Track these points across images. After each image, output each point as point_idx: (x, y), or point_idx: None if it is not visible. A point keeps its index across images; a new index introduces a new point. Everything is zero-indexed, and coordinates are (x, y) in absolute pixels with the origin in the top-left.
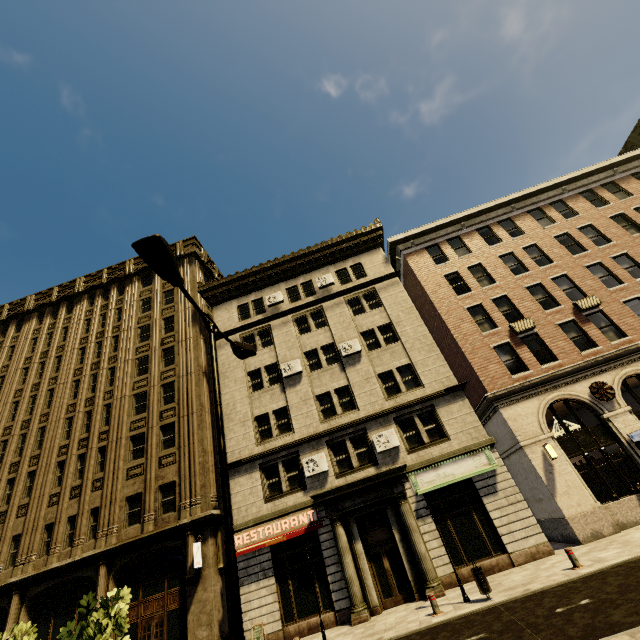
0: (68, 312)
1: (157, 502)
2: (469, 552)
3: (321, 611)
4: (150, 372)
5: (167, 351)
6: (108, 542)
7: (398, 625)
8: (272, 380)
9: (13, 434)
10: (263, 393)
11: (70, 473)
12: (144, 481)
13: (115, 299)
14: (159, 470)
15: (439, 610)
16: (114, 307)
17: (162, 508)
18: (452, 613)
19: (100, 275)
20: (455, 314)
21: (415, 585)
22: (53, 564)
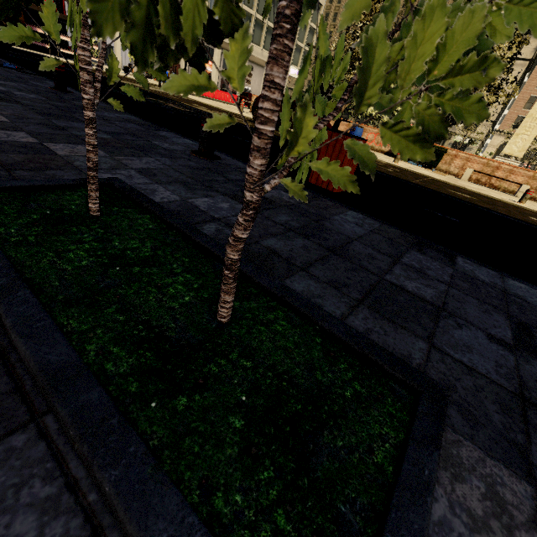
0: None
1: None
2: None
3: None
4: None
5: None
6: None
7: None
8: None
9: None
10: None
11: None
12: None
13: None
14: None
15: None
16: None
17: None
18: None
19: None
20: (524, 95)
21: None
22: None
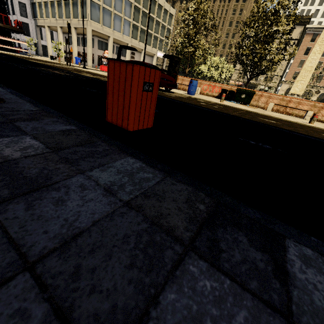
0: (213, 2)
1: None
2: None
3: None
4: (228, 39)
5: (233, 33)
6: None
7: None
8: None
9: None
10: None
11: None
12: None
13: (226, 4)
14: None
15: None
16: (225, 8)
17: None
18: None
19: None
20: (297, 60)
21: None
22: None
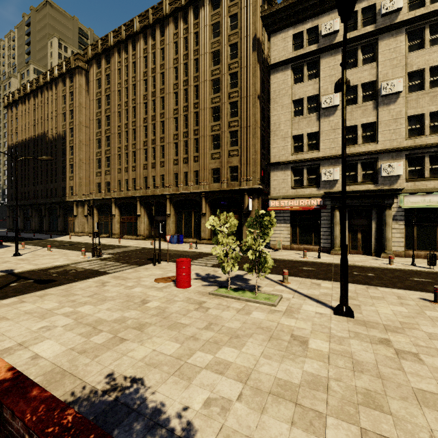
0: (161, 35)
1: (228, 175)
2: (420, 245)
3: (312, 244)
4: (221, 92)
5: (232, 76)
6: (204, 188)
7: (363, 262)
8: (310, 109)
9: (148, 123)
10: (302, 119)
11: (181, 150)
12: (220, 162)
13: (192, 23)
14: (228, 158)
15: (393, 264)
16: (192, 31)
17: (230, 178)
18: (402, 267)
19: None
20: None
21: (374, 250)
22: (181, 191)
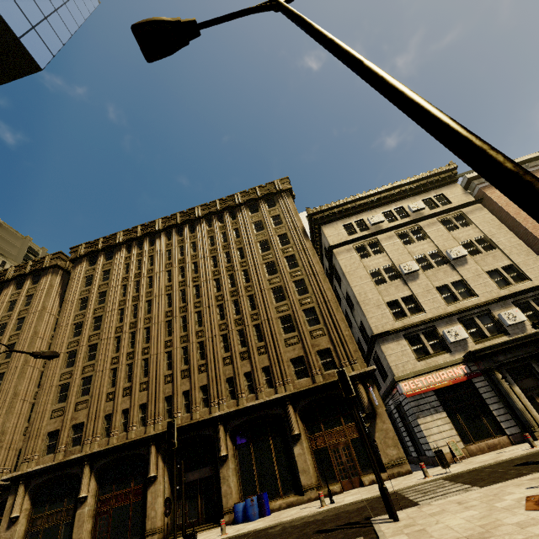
0: (190, 232)
1: (319, 362)
2: None
3: (494, 436)
4: (281, 272)
5: (288, 258)
6: (287, 389)
7: None
8: (391, 277)
9: (175, 316)
10: (388, 286)
11: (235, 342)
12: (302, 348)
13: (230, 222)
14: (312, 340)
15: None
16: (231, 228)
17: (322, 367)
18: None
19: (214, 204)
20: None
21: None
22: (248, 403)
